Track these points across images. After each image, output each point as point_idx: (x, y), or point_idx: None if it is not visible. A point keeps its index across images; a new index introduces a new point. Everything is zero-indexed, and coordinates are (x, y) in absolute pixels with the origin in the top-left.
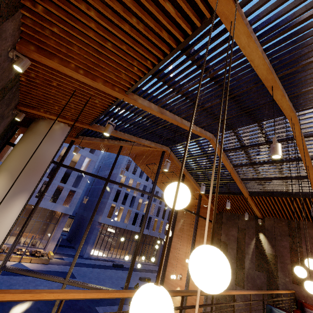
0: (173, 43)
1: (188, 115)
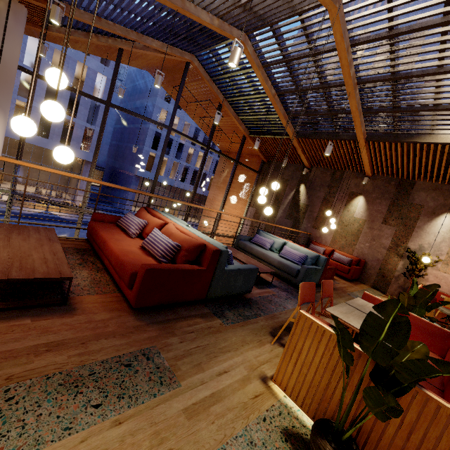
0: None
1: None
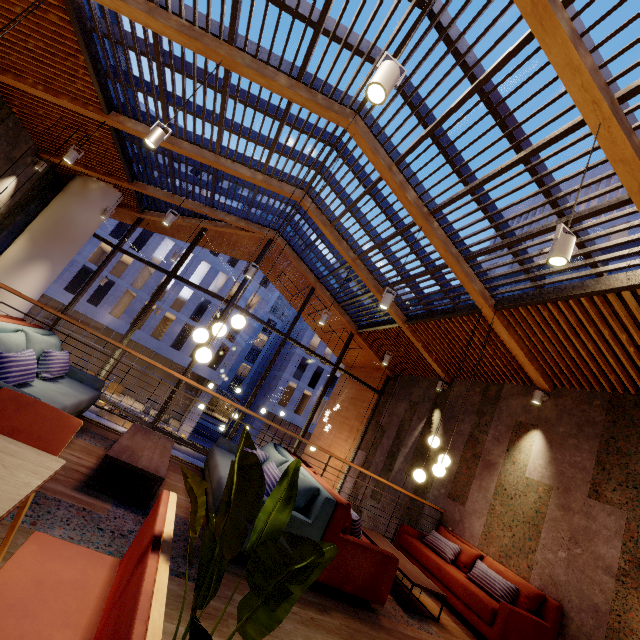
0: (69, 26)
1: (218, 147)
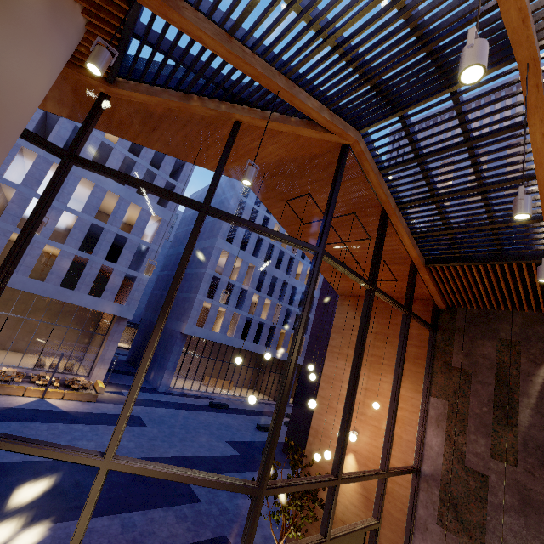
0: None
1: None
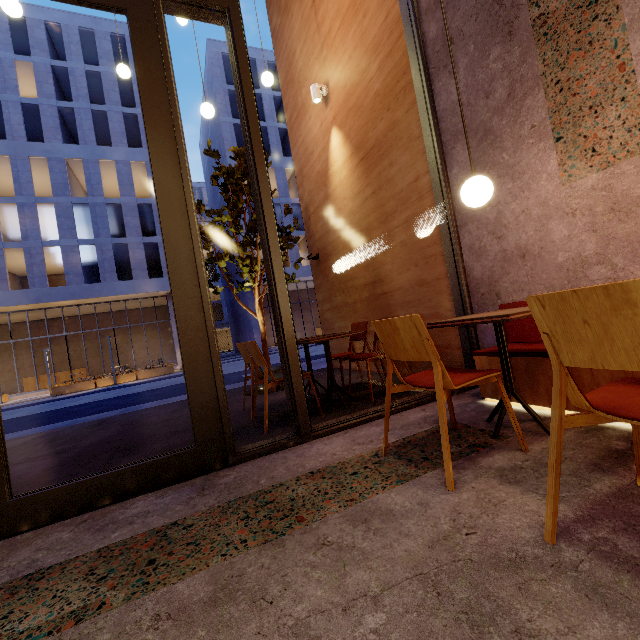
0: None
1: None
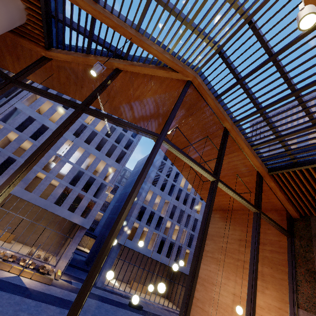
0: None
1: None
